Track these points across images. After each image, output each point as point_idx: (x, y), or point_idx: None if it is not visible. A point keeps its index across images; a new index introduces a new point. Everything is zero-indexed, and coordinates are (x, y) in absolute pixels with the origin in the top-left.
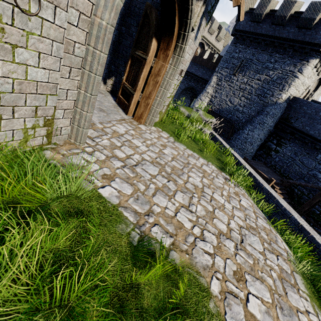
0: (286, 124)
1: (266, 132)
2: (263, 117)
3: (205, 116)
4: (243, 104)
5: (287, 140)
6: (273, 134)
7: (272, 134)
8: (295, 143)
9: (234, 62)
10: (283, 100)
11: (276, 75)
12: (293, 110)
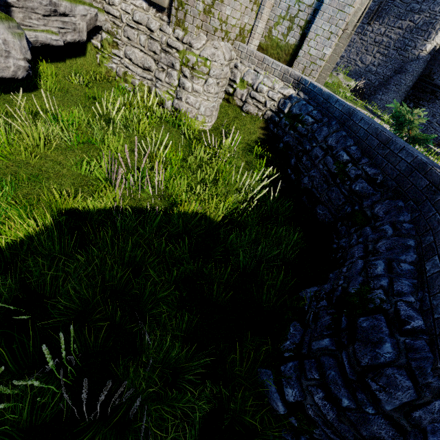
0: (427, 82)
1: (402, 94)
2: (400, 76)
3: (345, 79)
4: (377, 62)
5: (425, 102)
6: (410, 96)
7: (409, 97)
8: (435, 104)
9: (369, 6)
10: (426, 52)
11: (422, 20)
12: (438, 63)
